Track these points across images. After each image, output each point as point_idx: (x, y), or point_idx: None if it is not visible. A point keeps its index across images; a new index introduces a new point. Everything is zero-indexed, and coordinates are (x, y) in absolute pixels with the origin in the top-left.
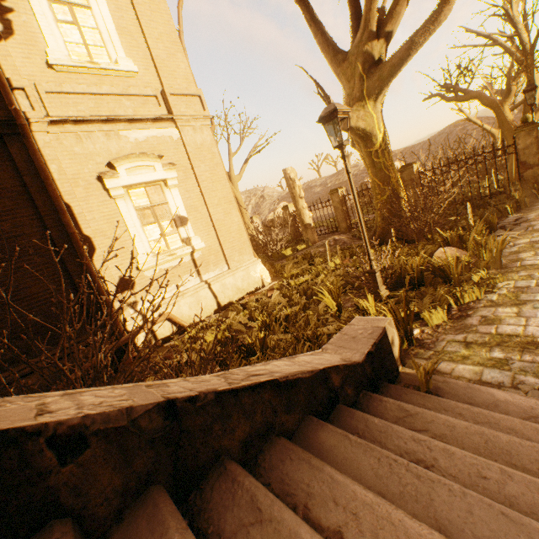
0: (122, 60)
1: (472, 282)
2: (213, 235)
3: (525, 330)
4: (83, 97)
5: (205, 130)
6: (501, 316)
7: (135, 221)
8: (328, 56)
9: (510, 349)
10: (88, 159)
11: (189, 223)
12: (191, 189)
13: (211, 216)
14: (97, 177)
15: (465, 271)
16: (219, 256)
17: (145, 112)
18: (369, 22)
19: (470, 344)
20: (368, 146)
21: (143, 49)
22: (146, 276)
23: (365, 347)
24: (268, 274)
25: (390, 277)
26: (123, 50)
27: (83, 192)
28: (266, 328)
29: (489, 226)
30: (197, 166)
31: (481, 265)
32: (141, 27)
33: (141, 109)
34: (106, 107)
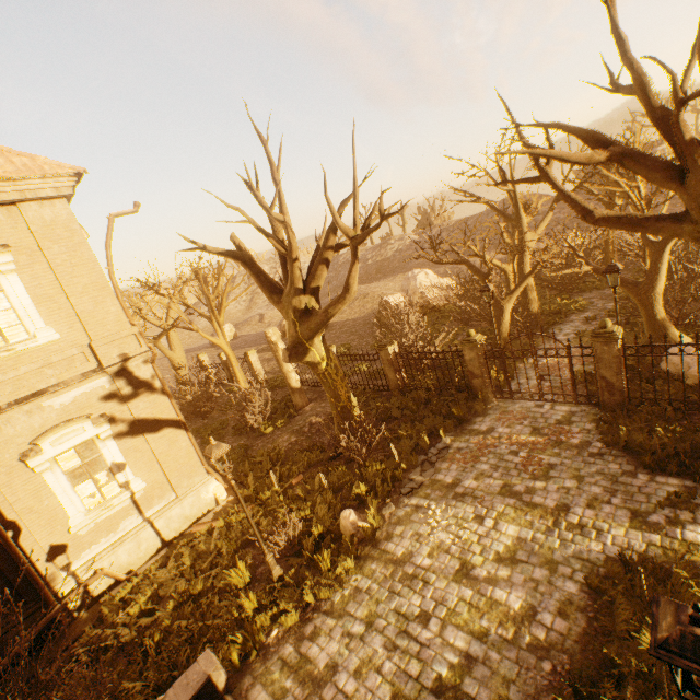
0: (42, 332)
1: (335, 574)
2: (157, 468)
3: (319, 655)
4: (0, 384)
5: (143, 366)
6: (323, 630)
7: (65, 486)
8: (265, 294)
9: (298, 677)
10: (9, 444)
11: (128, 467)
12: (129, 430)
13: (154, 451)
14: (20, 457)
15: (350, 545)
16: (165, 487)
17: (71, 374)
18: (294, 281)
19: (286, 664)
20: (315, 369)
21: (66, 307)
22: (81, 535)
23: (186, 699)
24: (223, 491)
25: (297, 542)
26: (42, 320)
27: (6, 477)
28: (178, 607)
29: (412, 463)
30: (135, 406)
31: (352, 551)
32: (62, 287)
33: (66, 373)
34: (26, 387)
